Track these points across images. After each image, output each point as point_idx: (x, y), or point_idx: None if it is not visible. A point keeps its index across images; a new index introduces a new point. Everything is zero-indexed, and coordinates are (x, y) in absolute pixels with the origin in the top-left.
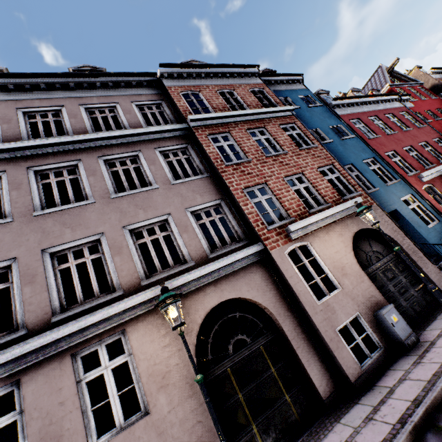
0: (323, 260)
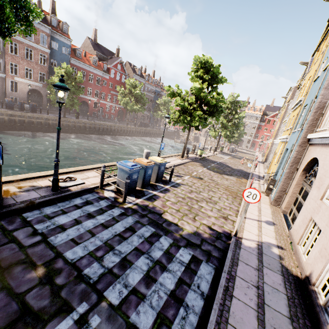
0: (19, 87)
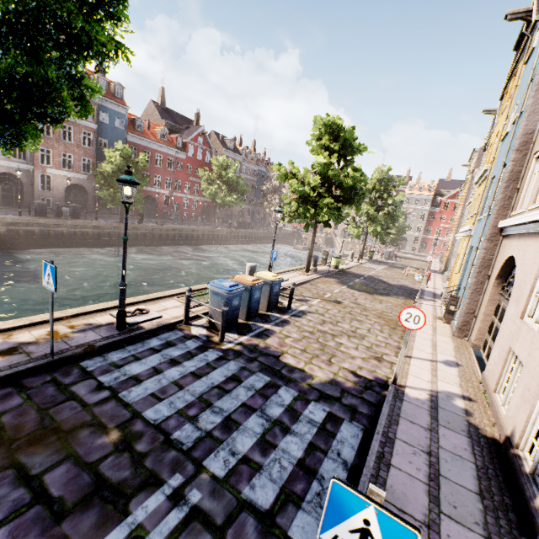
0: (53, 183)
